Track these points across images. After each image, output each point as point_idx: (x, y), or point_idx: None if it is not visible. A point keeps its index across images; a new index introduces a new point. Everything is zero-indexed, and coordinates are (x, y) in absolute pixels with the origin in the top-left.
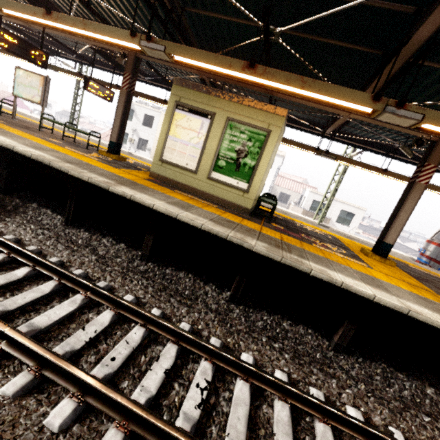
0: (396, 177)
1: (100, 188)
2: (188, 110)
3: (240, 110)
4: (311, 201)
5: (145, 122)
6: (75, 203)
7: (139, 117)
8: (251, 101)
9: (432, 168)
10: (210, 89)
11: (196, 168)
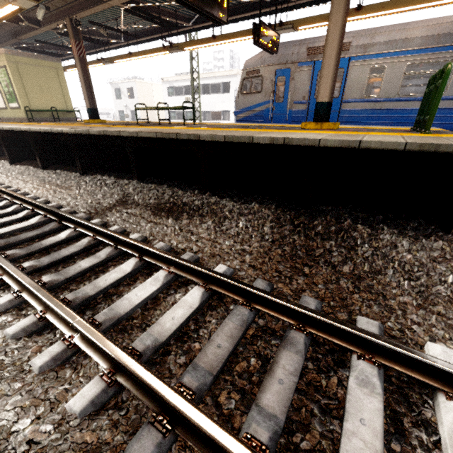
0: (137, 55)
1: None
2: None
3: None
4: None
5: (129, 95)
6: None
7: (124, 92)
8: None
9: (73, 43)
10: None
11: (5, 106)
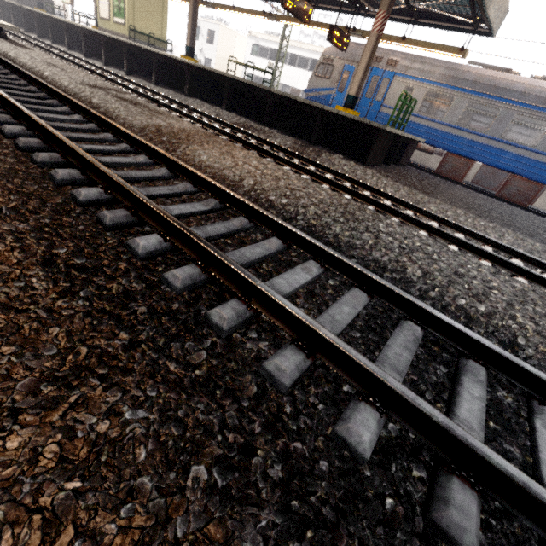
0: (239, 11)
1: (53, 20)
2: None
3: None
4: None
5: (208, 39)
6: (51, 31)
7: (204, 34)
8: None
9: None
10: None
11: (109, 18)
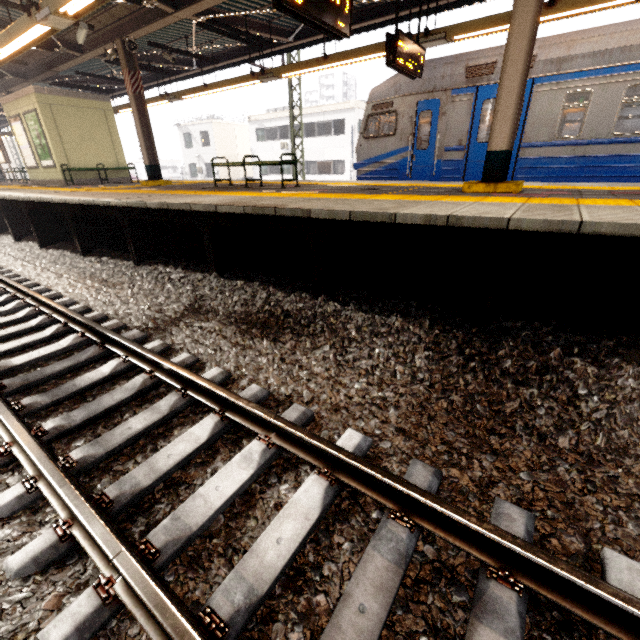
0: (215, 87)
1: None
2: (13, 121)
3: (23, 103)
4: None
5: (203, 141)
6: None
7: (197, 138)
8: (21, 92)
9: (126, 74)
10: (9, 96)
11: (36, 164)
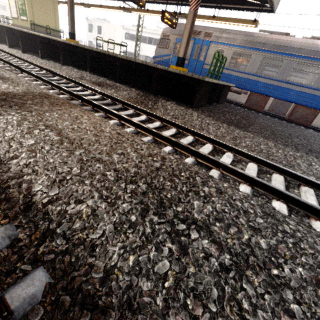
0: (105, 7)
1: None
2: None
3: None
4: None
5: (98, 31)
6: None
7: (95, 28)
8: None
9: None
10: None
11: (17, 17)
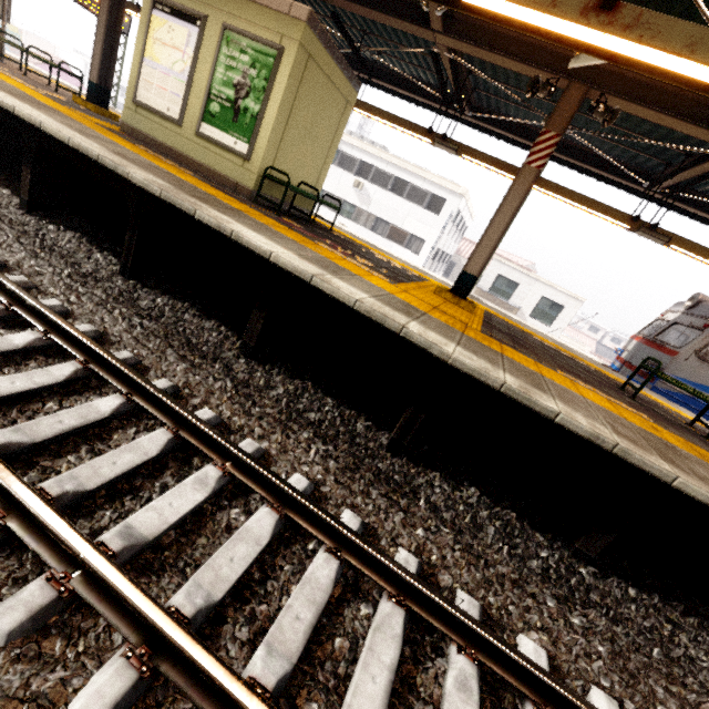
0: (551, 189)
1: None
2: (169, 11)
3: (243, 10)
4: (493, 275)
5: None
6: None
7: None
8: None
9: (552, 139)
10: None
11: (180, 116)
